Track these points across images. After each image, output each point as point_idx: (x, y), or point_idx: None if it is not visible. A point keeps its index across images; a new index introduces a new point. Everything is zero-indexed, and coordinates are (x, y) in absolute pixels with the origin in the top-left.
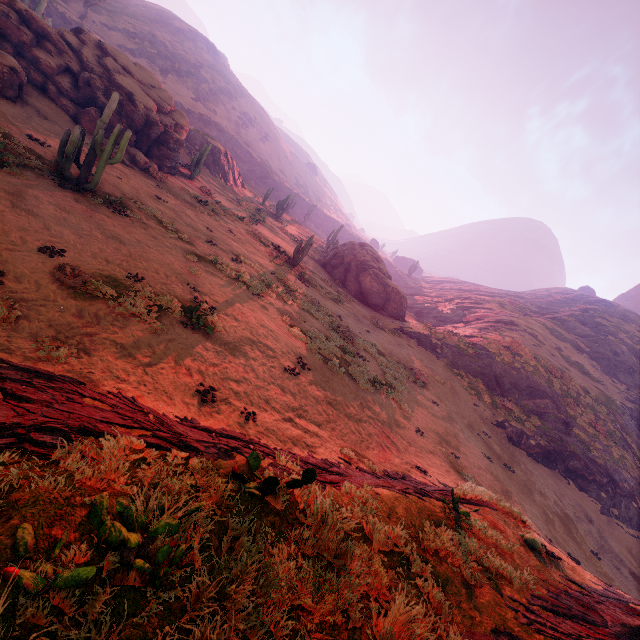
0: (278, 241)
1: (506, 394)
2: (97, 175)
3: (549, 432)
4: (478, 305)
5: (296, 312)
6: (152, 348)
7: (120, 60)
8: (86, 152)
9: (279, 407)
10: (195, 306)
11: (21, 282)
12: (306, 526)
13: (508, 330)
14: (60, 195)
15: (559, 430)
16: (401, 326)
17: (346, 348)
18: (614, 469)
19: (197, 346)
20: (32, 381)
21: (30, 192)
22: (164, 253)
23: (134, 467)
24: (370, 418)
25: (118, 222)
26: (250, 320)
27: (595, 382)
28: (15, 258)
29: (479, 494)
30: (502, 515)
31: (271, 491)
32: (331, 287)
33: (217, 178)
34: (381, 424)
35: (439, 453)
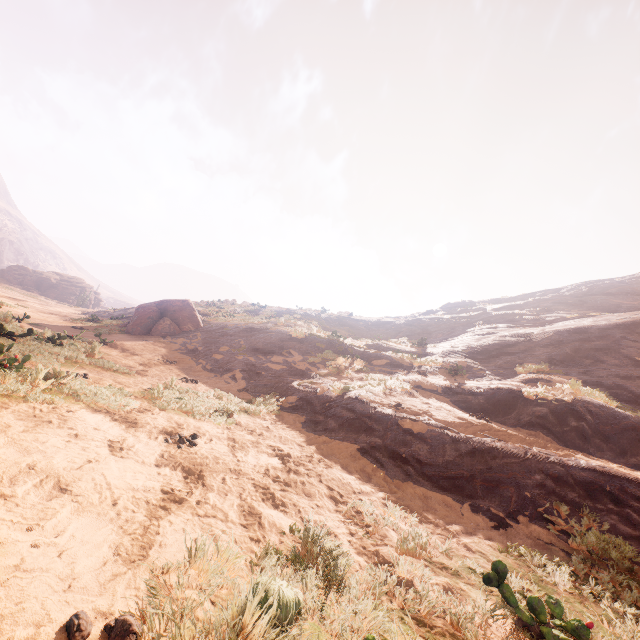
0: None
1: None
2: None
3: None
4: None
5: None
6: None
7: (59, 273)
8: None
9: None
10: None
11: None
12: None
13: None
14: None
15: None
16: None
17: None
18: None
19: None
20: None
21: None
22: None
23: None
24: None
25: None
26: None
27: None
28: None
29: None
30: None
31: None
32: None
33: None
34: None
35: None
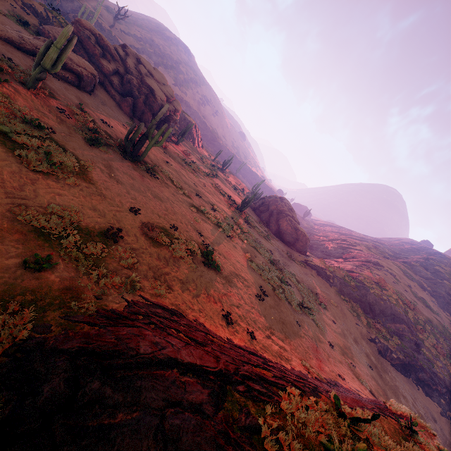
0: (227, 191)
1: (376, 317)
2: (145, 152)
3: (405, 349)
4: (352, 246)
5: (250, 249)
6: (194, 282)
7: (147, 66)
8: (128, 129)
9: (261, 326)
10: (211, 251)
11: (129, 235)
12: (369, 447)
13: (375, 269)
14: (126, 165)
15: (412, 349)
16: (305, 259)
17: (282, 278)
18: (450, 382)
19: (213, 280)
20: (175, 319)
21: (114, 165)
22: (180, 206)
23: (306, 410)
24: (305, 334)
25: (155, 184)
26: (231, 257)
27: (434, 314)
28: (122, 217)
29: (404, 411)
30: (421, 428)
31: (353, 424)
32: (261, 227)
33: (189, 142)
34: (311, 339)
35: (344, 363)
